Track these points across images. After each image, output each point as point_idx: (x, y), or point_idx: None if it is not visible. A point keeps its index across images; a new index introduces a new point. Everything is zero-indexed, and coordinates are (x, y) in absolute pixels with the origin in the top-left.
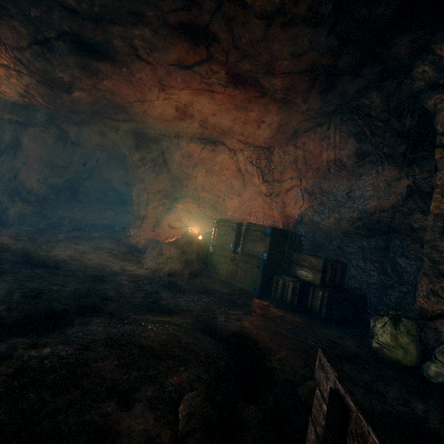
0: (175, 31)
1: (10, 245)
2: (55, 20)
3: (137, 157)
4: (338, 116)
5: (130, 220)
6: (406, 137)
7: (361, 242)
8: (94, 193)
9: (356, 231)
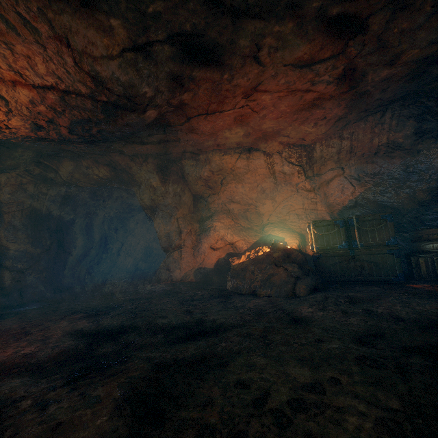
0: (325, 25)
1: (95, 328)
2: (180, 16)
3: (158, 182)
4: (398, 102)
5: (115, 259)
6: None
7: None
8: (77, 240)
9: (433, 199)
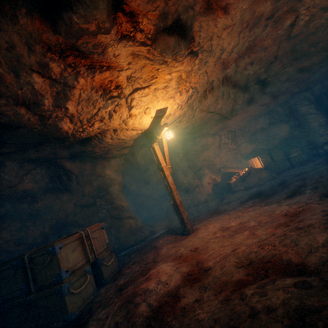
0: (272, 96)
1: (245, 200)
2: (256, 94)
3: (182, 154)
4: (264, 114)
5: None
6: (287, 116)
7: (281, 146)
8: None
9: (279, 144)
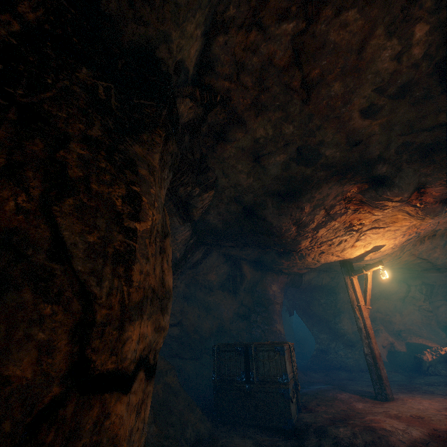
0: None
1: None
2: None
3: None
4: None
5: None
6: None
7: None
8: None
9: None
